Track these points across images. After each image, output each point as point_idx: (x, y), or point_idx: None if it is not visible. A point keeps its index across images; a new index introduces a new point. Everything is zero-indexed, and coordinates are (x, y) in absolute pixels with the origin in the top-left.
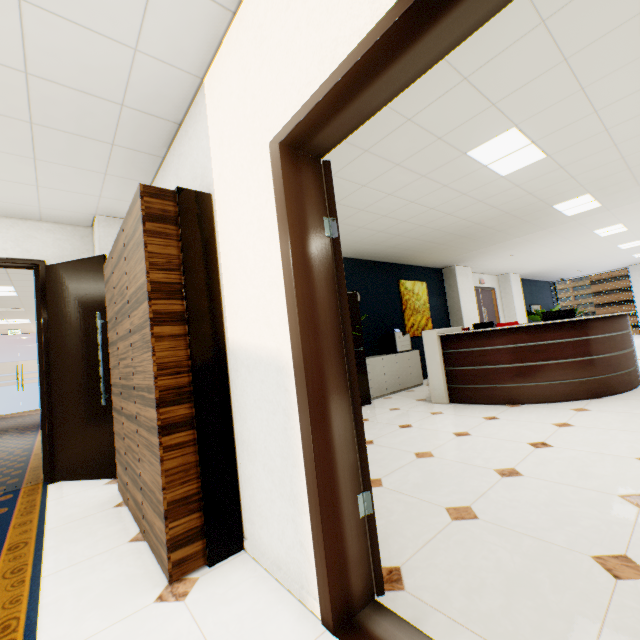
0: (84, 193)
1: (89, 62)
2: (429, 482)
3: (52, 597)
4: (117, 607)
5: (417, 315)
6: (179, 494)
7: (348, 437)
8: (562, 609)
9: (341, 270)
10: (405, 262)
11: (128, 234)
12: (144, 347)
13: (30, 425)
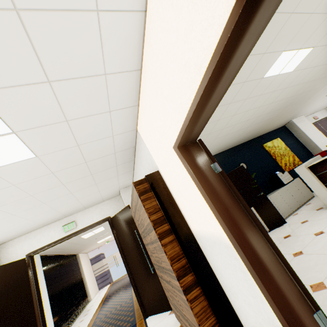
0: (113, 185)
1: (101, 148)
2: None
3: None
4: None
5: (284, 157)
6: (207, 326)
7: (285, 277)
8: None
9: (231, 185)
10: (260, 134)
11: (135, 201)
12: (160, 250)
13: (127, 283)
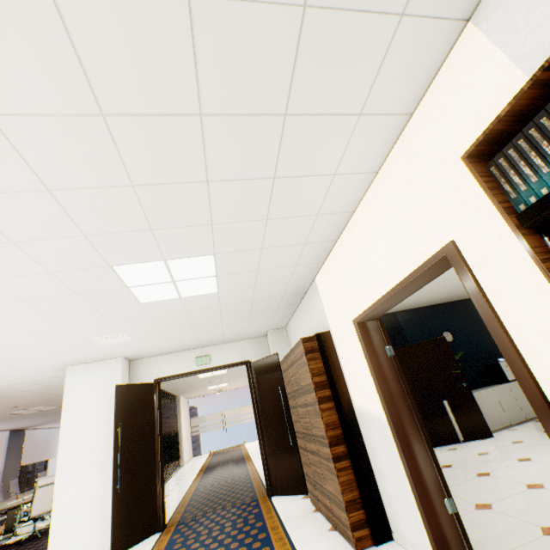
0: (264, 324)
1: (272, 291)
2: (532, 508)
3: None
4: None
5: None
6: (349, 497)
7: (428, 464)
8: None
9: (400, 371)
10: None
11: (296, 355)
12: (316, 414)
13: (238, 458)
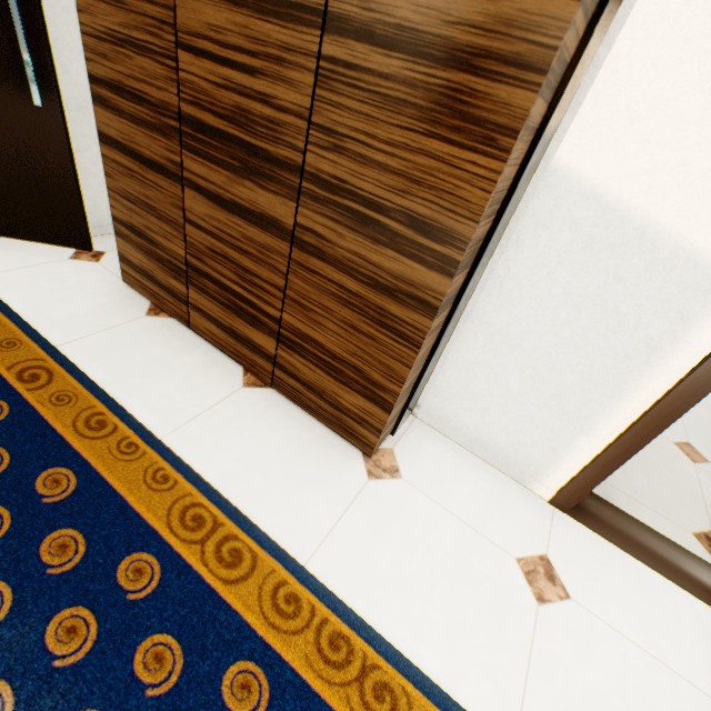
0: None
1: None
2: None
3: (216, 472)
4: (330, 487)
5: None
6: (409, 382)
7: None
8: (680, 487)
9: None
10: None
11: None
12: (443, 123)
13: None
